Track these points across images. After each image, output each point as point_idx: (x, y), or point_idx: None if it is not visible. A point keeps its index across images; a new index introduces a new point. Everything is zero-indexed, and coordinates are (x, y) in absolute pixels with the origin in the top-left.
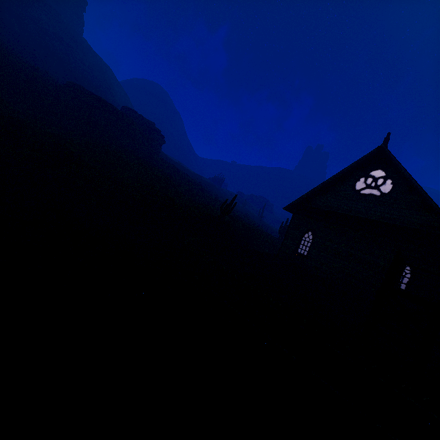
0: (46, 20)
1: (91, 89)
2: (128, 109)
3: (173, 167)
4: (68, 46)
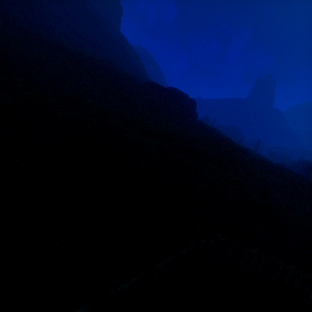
0: (111, 33)
1: (141, 75)
2: (174, 89)
3: (209, 127)
4: (122, 47)
